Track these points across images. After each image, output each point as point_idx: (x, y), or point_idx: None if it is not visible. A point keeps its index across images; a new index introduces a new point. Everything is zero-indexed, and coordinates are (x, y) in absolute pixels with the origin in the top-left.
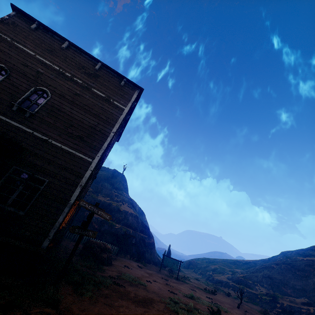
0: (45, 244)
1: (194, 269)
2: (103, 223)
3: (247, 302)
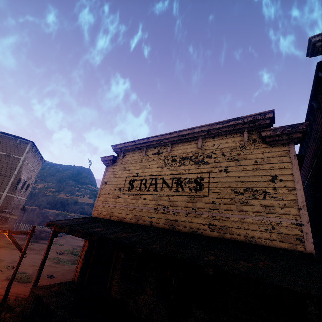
0: None
1: None
2: (58, 215)
3: None
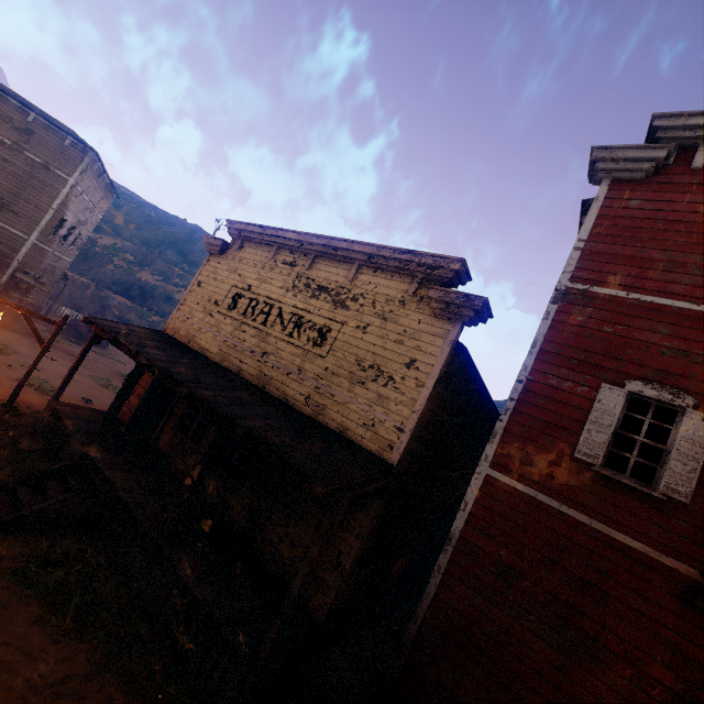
0: None
1: None
2: (130, 310)
3: None
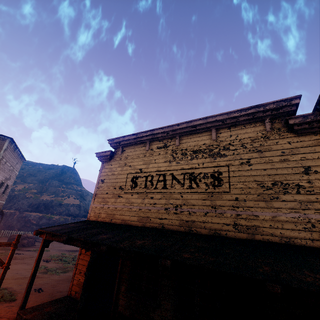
0: None
1: None
2: (41, 218)
3: None
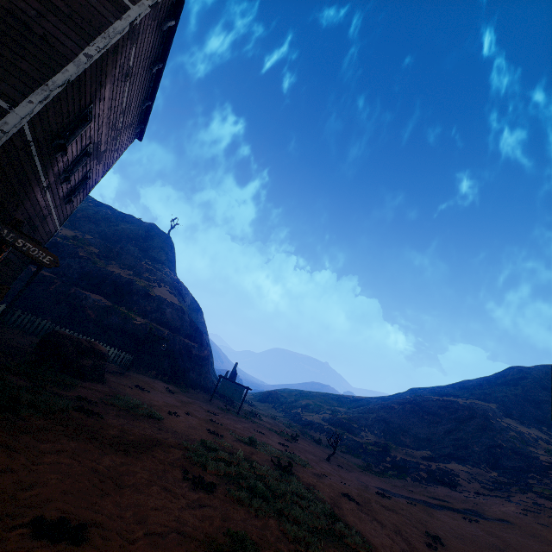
0: None
1: (274, 404)
2: (109, 311)
3: (345, 453)
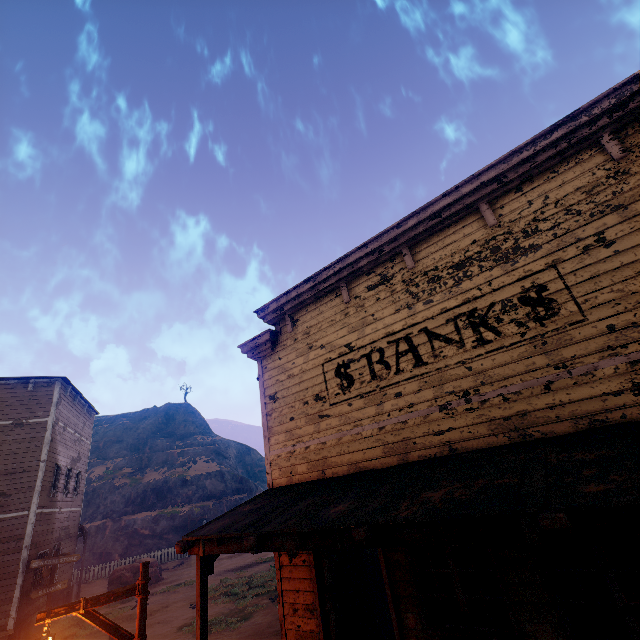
0: (11, 624)
1: None
2: (157, 520)
3: None
